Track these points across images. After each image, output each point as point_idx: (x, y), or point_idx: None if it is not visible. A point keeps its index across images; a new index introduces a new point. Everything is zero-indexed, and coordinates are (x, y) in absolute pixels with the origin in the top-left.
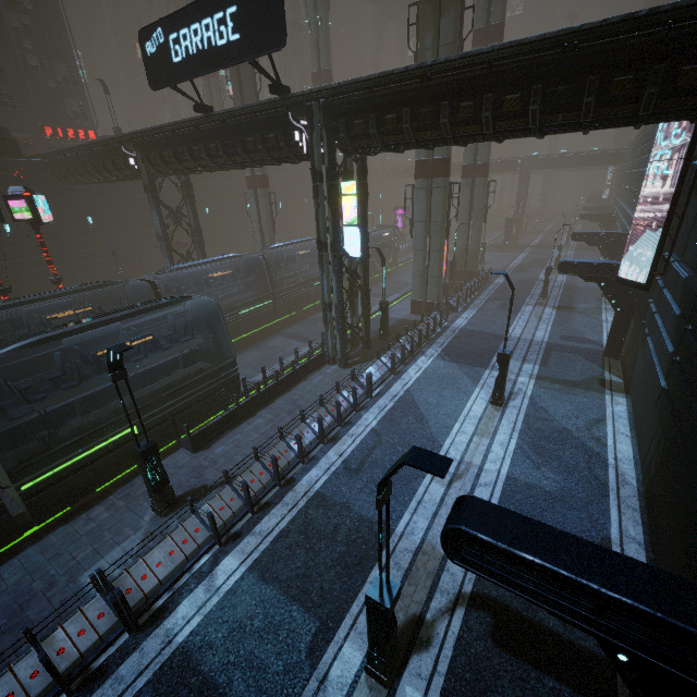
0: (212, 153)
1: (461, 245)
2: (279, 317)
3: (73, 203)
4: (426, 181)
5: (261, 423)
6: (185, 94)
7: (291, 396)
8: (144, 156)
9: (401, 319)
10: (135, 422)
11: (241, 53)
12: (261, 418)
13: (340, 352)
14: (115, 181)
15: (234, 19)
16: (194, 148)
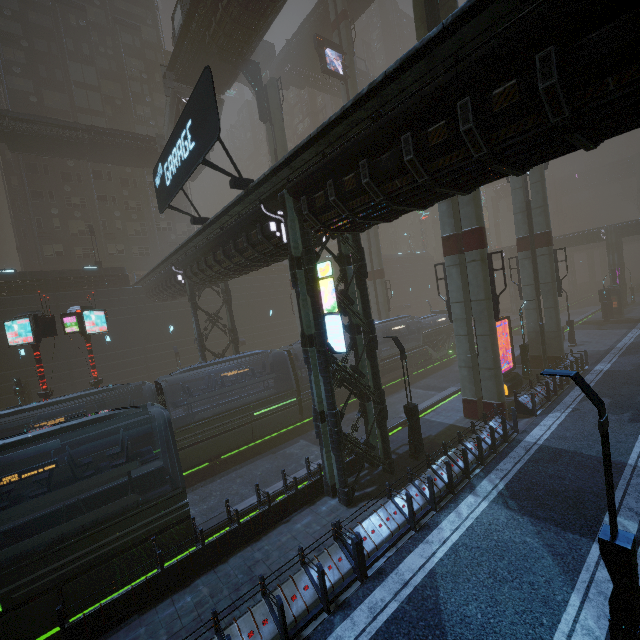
0: (219, 258)
1: (532, 325)
2: (311, 415)
3: (160, 315)
4: (457, 256)
5: (187, 605)
6: (180, 210)
7: (253, 553)
8: (183, 271)
9: (449, 424)
10: (0, 592)
11: (196, 157)
12: (192, 594)
13: (338, 480)
14: (183, 295)
15: (191, 130)
16: (208, 258)
